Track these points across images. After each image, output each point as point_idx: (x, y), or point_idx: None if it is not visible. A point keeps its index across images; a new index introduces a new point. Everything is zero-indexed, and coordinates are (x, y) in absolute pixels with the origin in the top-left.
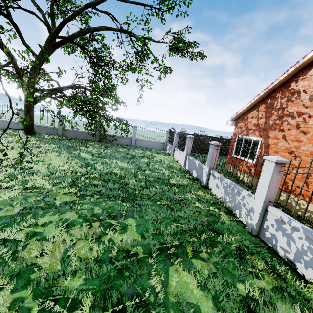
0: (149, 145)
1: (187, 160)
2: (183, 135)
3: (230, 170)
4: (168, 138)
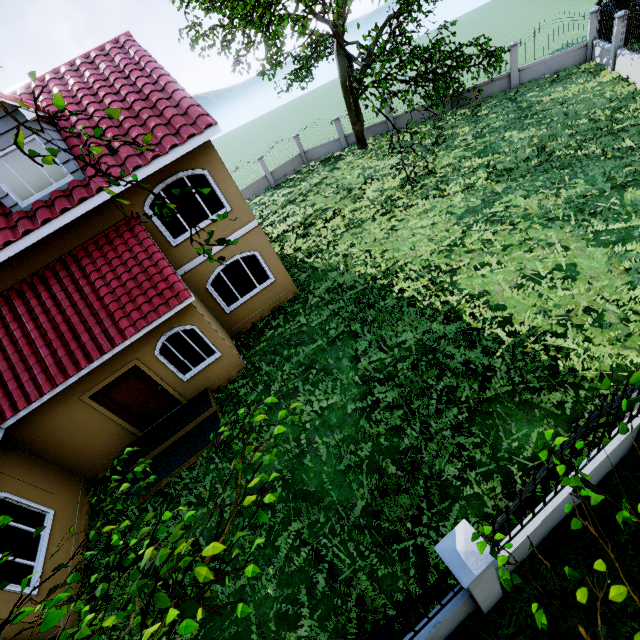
0: (549, 67)
1: None
2: (637, 19)
3: None
4: (597, 28)
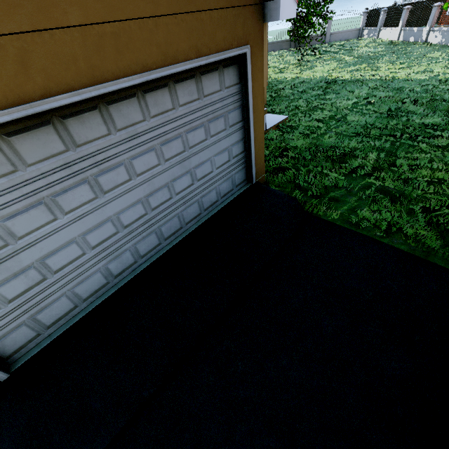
0: (343, 36)
1: (401, 32)
2: (395, 9)
3: (448, 21)
4: (365, 21)
